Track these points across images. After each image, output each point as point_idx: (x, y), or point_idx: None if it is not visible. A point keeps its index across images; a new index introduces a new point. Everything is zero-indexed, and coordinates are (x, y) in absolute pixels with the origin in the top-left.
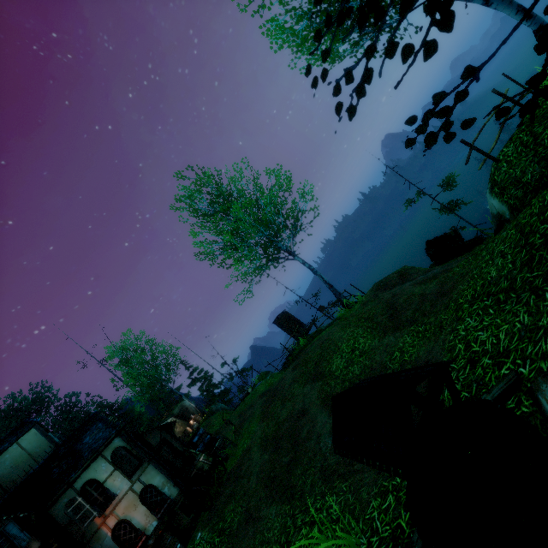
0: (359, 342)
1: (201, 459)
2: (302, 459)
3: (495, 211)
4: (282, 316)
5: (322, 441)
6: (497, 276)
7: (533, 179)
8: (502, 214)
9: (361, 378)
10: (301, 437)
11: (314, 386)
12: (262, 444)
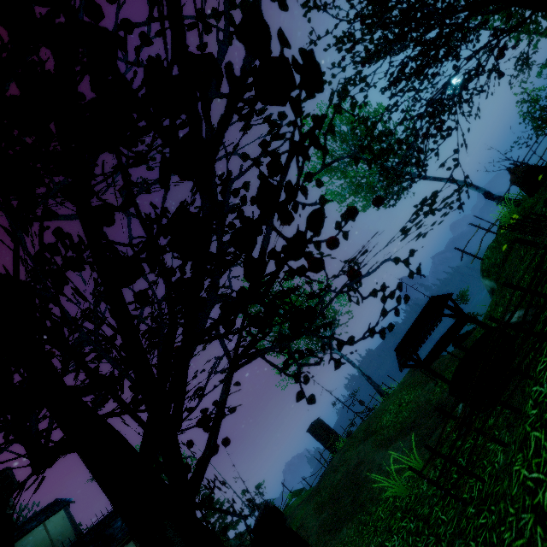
0: (404, 398)
1: (248, 538)
2: (366, 486)
3: (489, 288)
4: (317, 423)
5: (383, 466)
6: (490, 308)
7: (501, 260)
8: (493, 288)
9: (411, 416)
10: (362, 477)
11: (367, 442)
12: (317, 510)
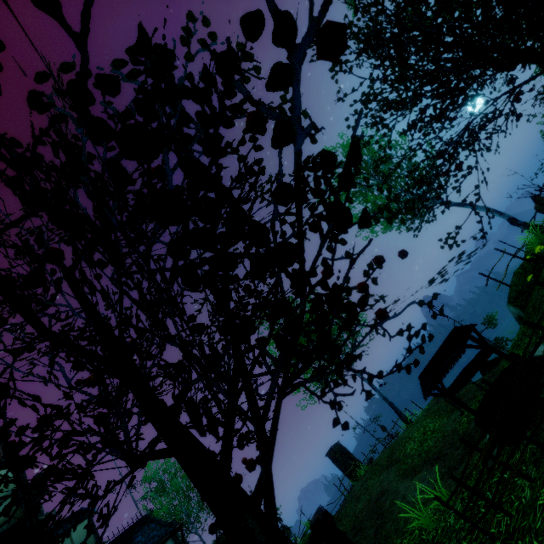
0: (429, 426)
1: None
2: (390, 517)
3: (516, 315)
4: (337, 447)
5: (408, 497)
6: (517, 337)
7: (527, 288)
8: (520, 315)
9: (436, 445)
10: (385, 508)
11: (390, 470)
12: None
